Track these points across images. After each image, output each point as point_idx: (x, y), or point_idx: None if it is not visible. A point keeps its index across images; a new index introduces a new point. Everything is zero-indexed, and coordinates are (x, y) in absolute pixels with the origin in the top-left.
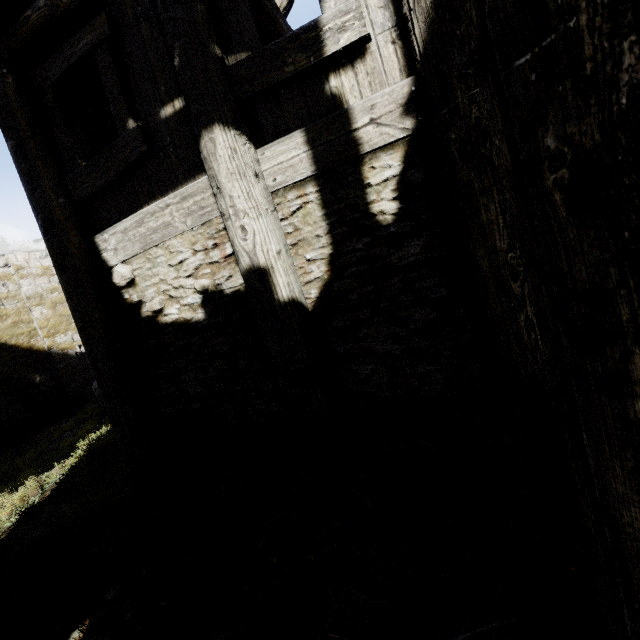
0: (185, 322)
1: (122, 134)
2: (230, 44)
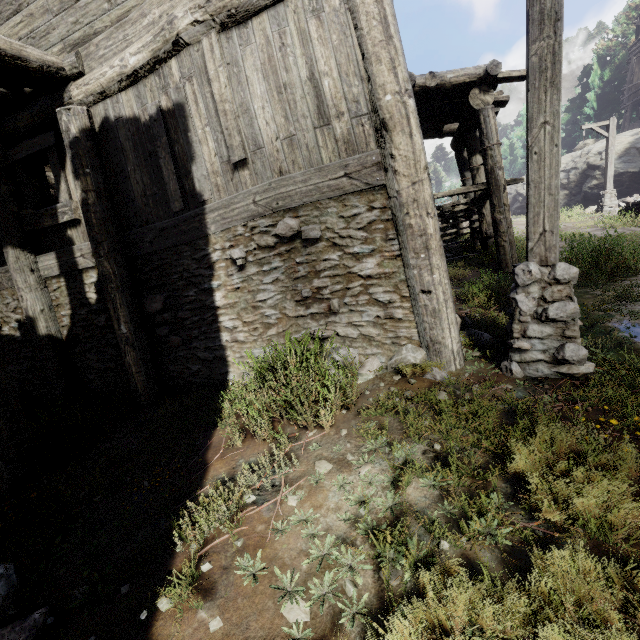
0: (12, 336)
1: None
2: (25, 204)
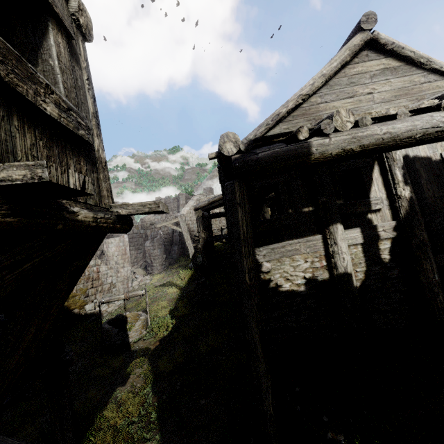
0: (293, 291)
1: (285, 213)
2: (336, 196)
